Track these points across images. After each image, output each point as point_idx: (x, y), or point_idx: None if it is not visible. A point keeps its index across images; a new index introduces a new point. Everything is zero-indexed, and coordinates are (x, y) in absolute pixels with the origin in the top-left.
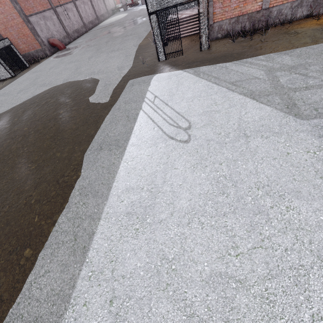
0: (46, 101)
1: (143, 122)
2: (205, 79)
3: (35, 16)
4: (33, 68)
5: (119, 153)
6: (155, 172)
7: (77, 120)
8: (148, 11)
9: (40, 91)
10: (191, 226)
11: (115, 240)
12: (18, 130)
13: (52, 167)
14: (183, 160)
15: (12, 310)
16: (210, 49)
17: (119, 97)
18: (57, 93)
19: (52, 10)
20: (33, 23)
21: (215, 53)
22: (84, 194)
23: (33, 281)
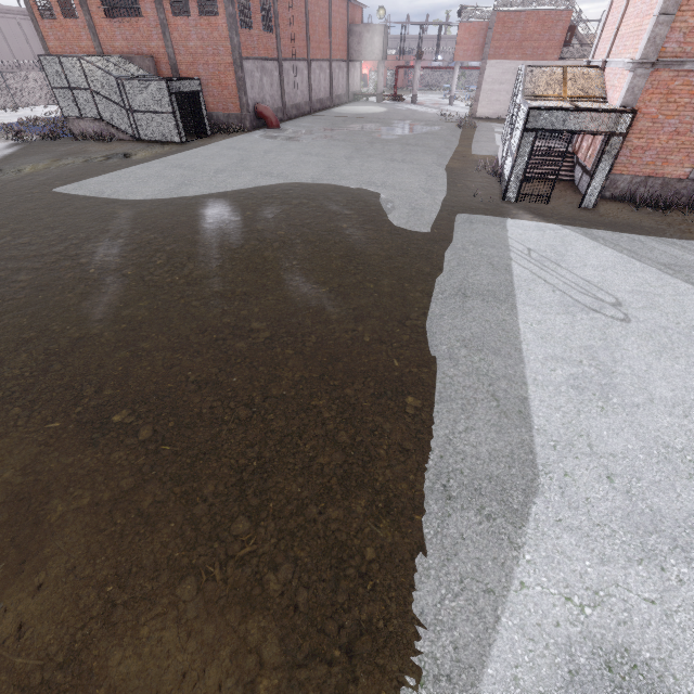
0: (299, 201)
1: (527, 278)
2: (611, 248)
3: (251, 62)
4: (220, 140)
5: (506, 309)
6: (592, 347)
7: (386, 246)
8: (525, 125)
9: (268, 182)
10: (691, 419)
11: (570, 413)
12: (266, 231)
13: (371, 302)
14: (632, 342)
15: (434, 463)
16: (595, 208)
17: (453, 233)
18: (314, 194)
19: (276, 62)
20: (245, 71)
21: (610, 217)
22: (474, 348)
23: (450, 435)
